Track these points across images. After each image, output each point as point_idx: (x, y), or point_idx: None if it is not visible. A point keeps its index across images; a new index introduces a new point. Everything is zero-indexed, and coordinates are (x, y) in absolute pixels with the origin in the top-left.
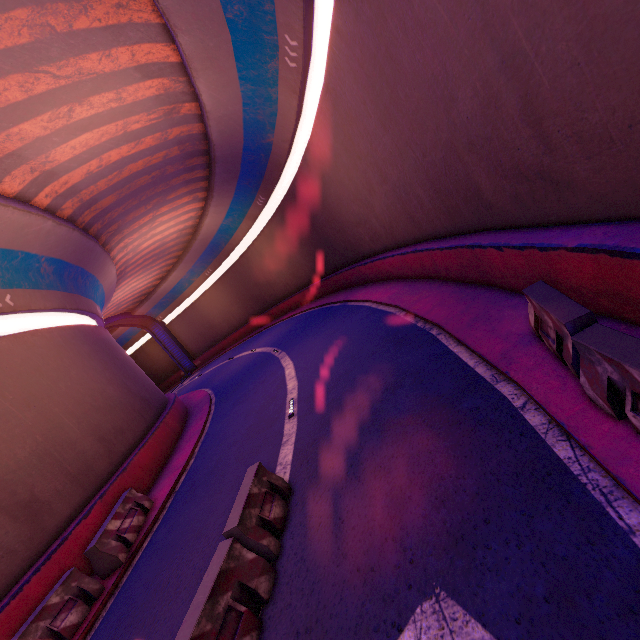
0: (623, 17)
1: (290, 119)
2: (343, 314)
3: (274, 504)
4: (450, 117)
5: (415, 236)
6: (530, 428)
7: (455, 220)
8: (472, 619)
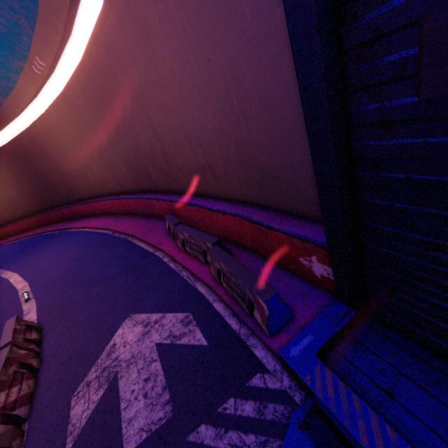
0: (180, 142)
1: (26, 96)
2: (64, 237)
3: (33, 333)
4: (137, 142)
5: (119, 190)
6: (164, 262)
7: (140, 185)
8: (142, 314)
